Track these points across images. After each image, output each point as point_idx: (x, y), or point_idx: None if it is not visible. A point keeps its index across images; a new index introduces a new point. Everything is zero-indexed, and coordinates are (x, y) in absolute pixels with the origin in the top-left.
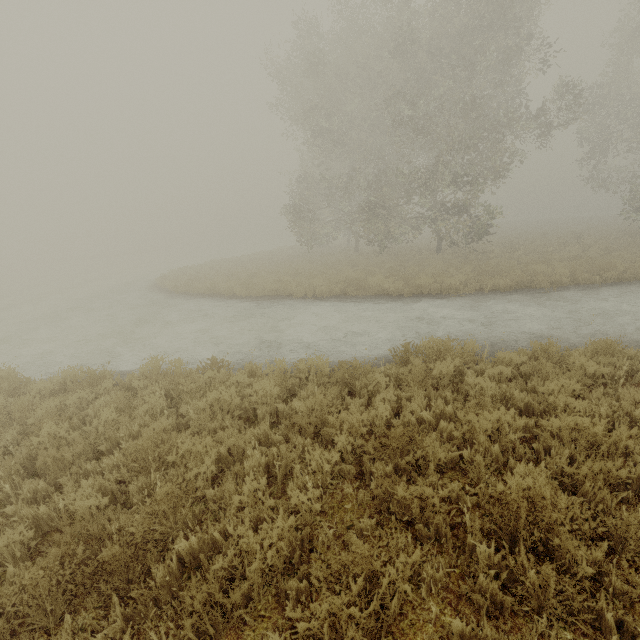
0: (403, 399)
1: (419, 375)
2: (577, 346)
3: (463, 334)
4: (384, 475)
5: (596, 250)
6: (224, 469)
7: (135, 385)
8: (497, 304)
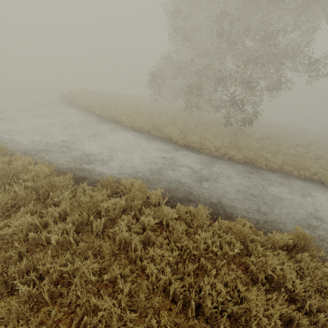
0: (49, 219)
1: (86, 203)
2: (237, 215)
3: (180, 180)
4: None
5: (311, 155)
6: None
7: None
8: (223, 168)
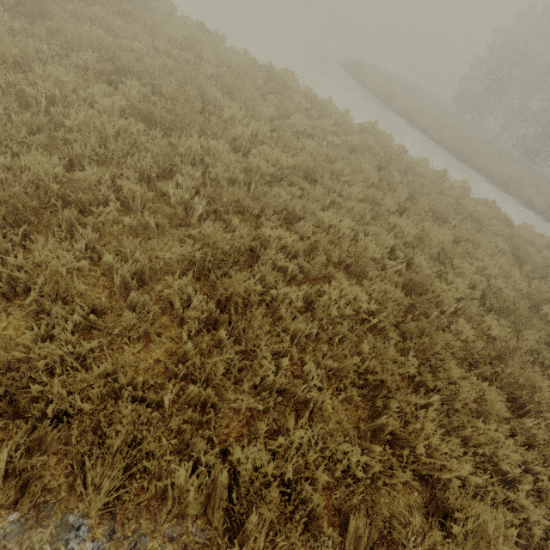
0: None
1: None
2: None
3: None
4: None
5: None
6: None
7: (459, 192)
8: None
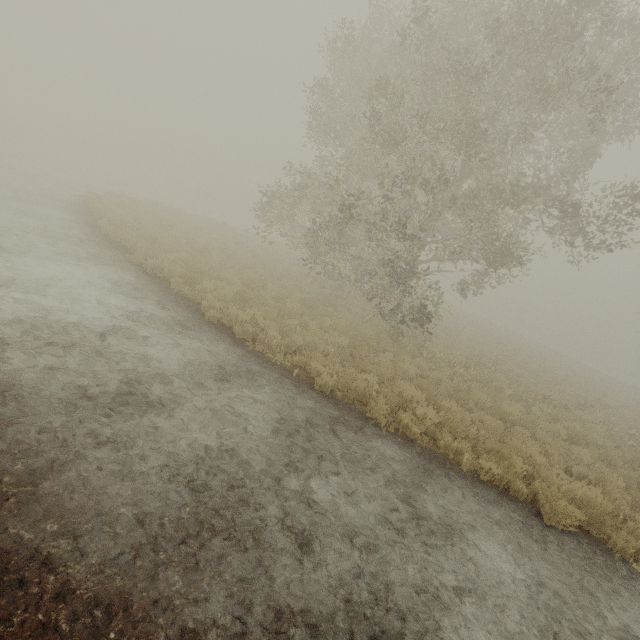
0: None
1: None
2: (3, 546)
3: (29, 384)
4: None
5: (559, 427)
6: None
7: None
8: (252, 393)
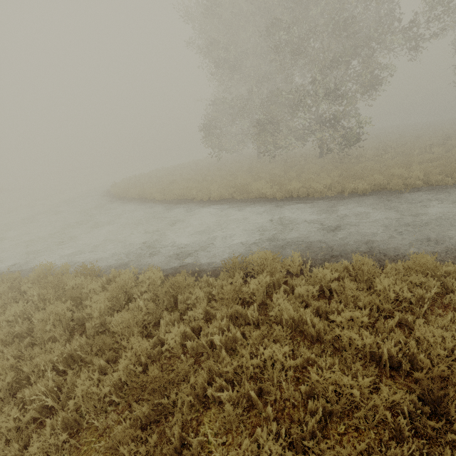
0: (200, 321)
1: (228, 293)
2: (404, 255)
3: (307, 238)
4: (141, 414)
5: None
6: (36, 382)
7: (23, 288)
8: (350, 207)
